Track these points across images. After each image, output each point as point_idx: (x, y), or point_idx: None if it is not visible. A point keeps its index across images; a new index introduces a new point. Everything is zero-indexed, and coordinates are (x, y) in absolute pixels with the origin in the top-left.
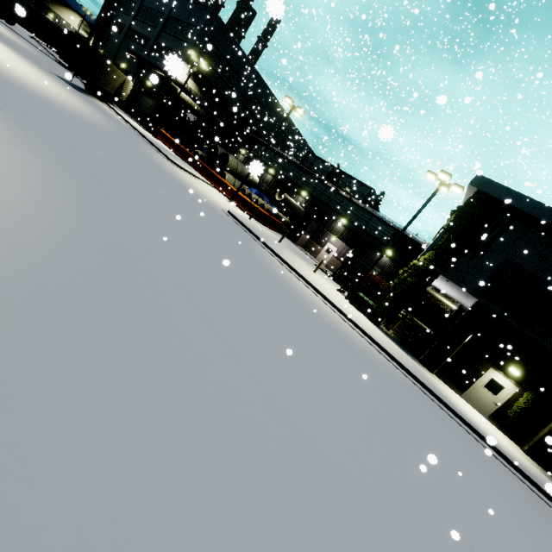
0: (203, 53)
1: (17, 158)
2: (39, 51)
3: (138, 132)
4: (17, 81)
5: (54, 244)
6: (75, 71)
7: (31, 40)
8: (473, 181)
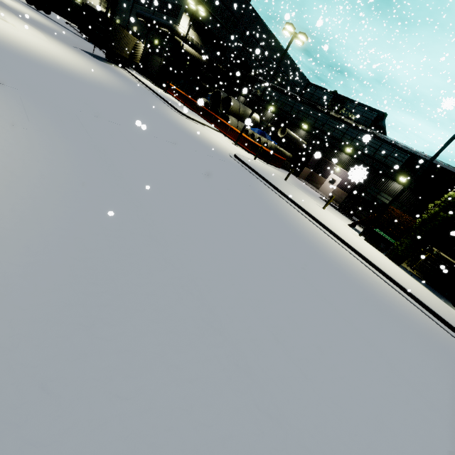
0: None
1: (0, 138)
2: (70, 32)
3: (150, 89)
4: (37, 57)
5: (4, 272)
6: (95, 42)
7: (65, 24)
8: None
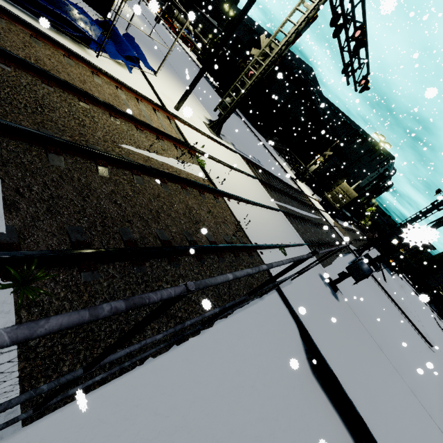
0: None
1: None
2: None
3: None
4: None
5: None
6: None
7: None
8: (232, 7)
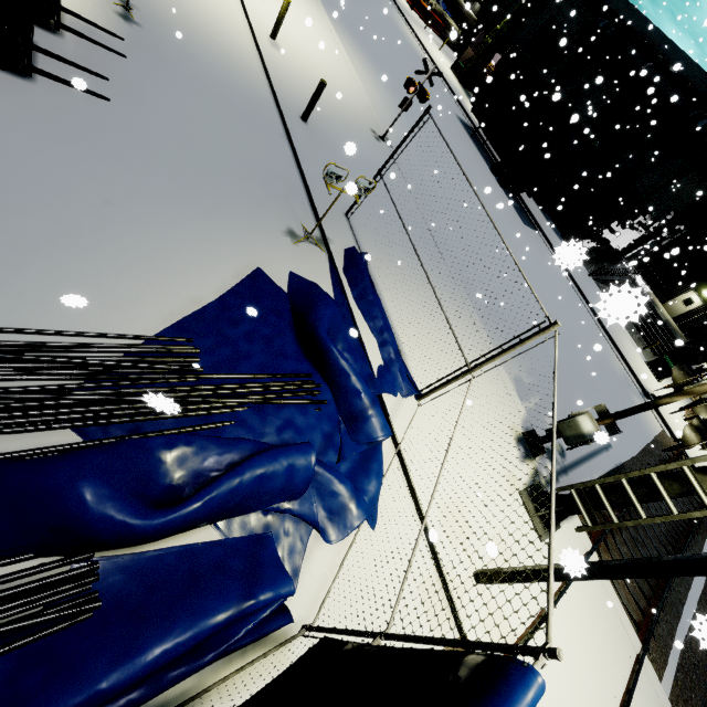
0: None
1: None
2: None
3: None
4: None
5: None
6: None
7: None
8: None
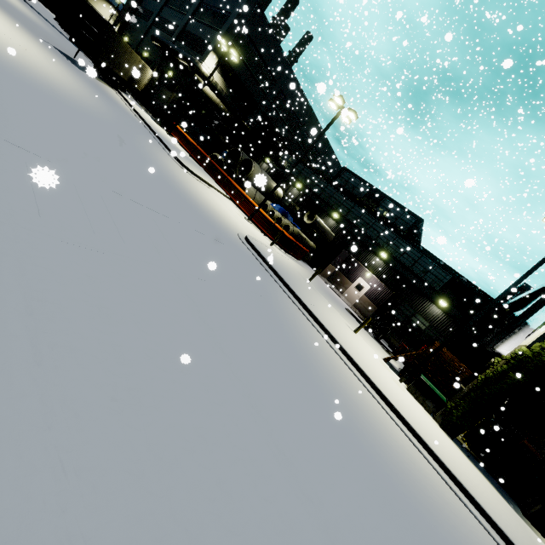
0: (235, 44)
1: None
2: (53, 28)
3: (146, 124)
4: None
5: None
6: (79, 45)
7: (53, 21)
8: None
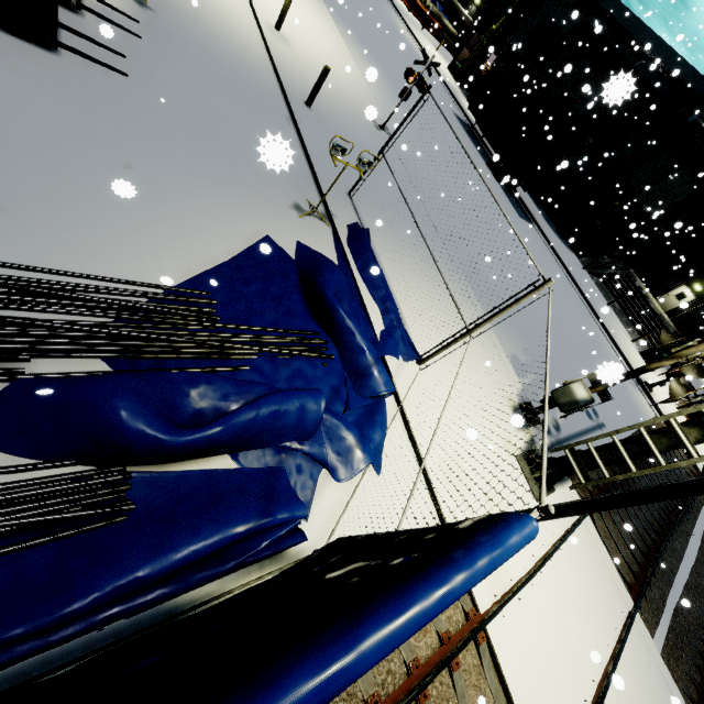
0: None
1: None
2: None
3: None
4: None
5: None
6: None
7: None
8: None
